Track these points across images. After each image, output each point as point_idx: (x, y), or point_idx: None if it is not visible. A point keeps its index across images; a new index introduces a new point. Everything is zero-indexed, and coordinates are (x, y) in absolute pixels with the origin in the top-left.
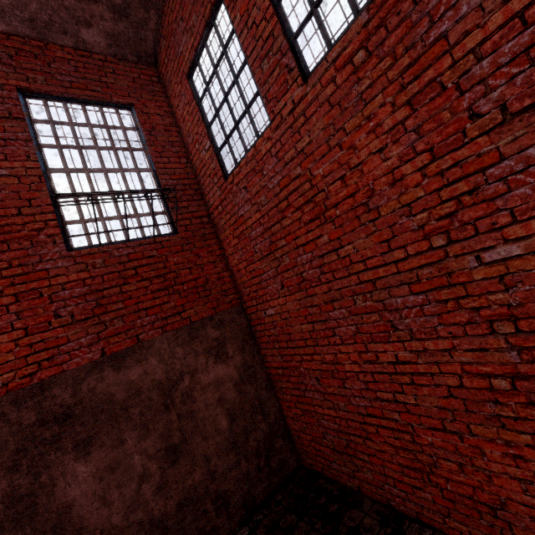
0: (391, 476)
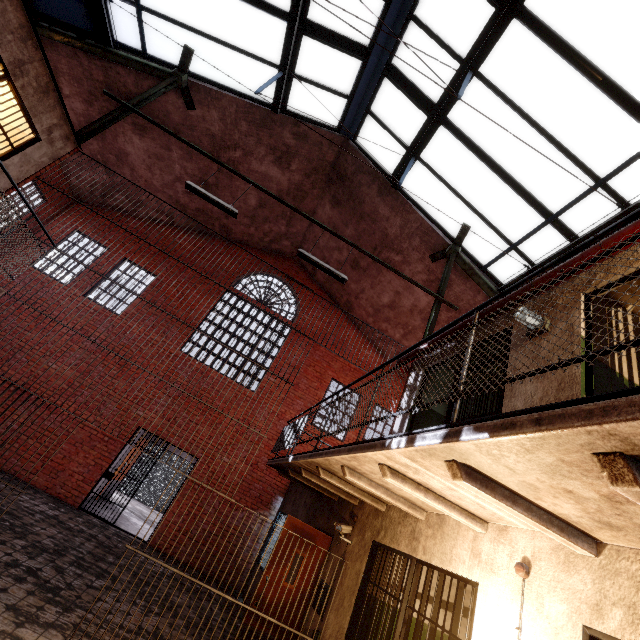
0: None
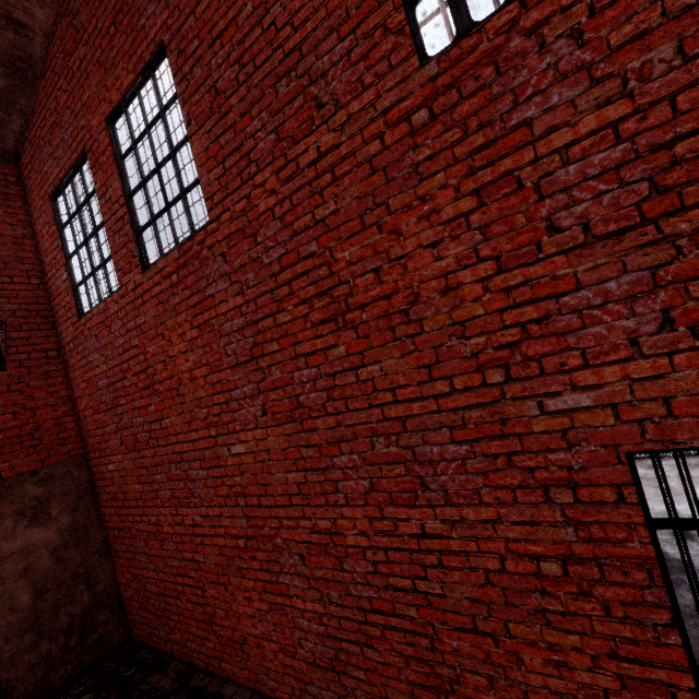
0: (192, 633)
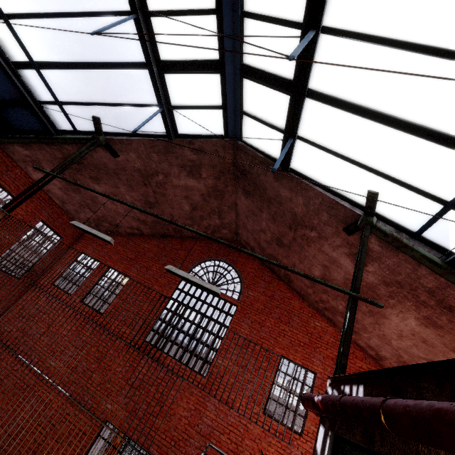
0: None
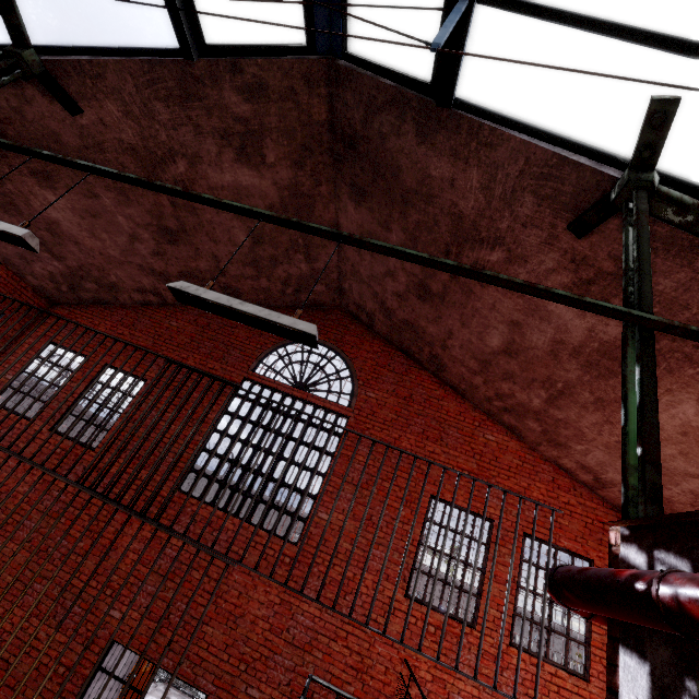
0: None
